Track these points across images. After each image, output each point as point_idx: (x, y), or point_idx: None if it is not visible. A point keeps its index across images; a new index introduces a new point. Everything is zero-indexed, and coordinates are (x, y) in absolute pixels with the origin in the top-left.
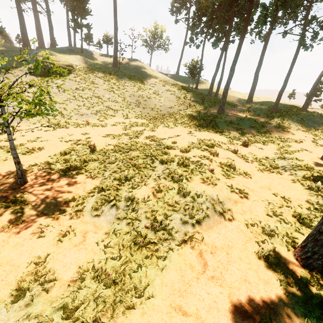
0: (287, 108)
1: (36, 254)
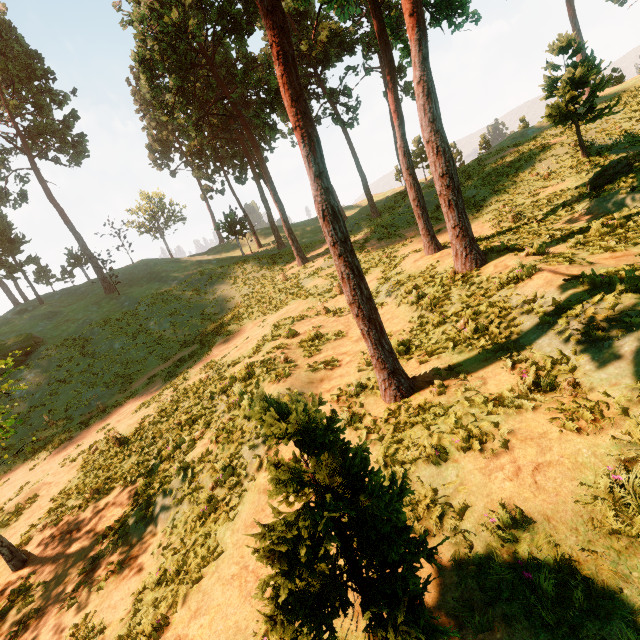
0: (391, 201)
1: (71, 626)
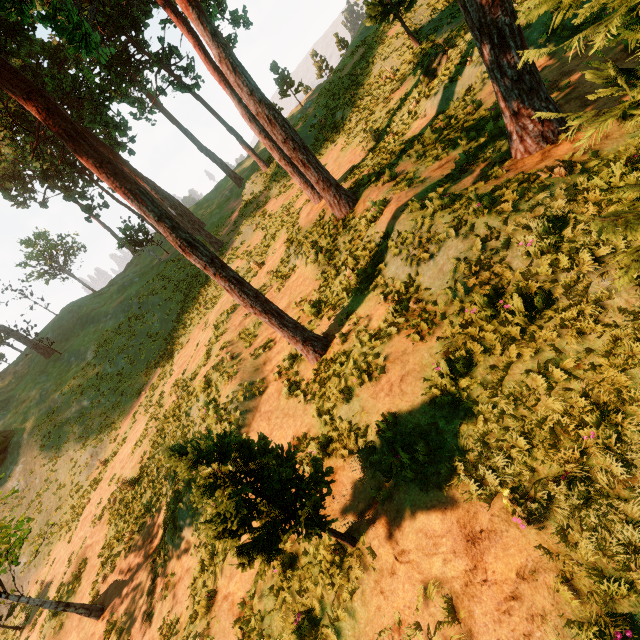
0: None
1: (157, 630)
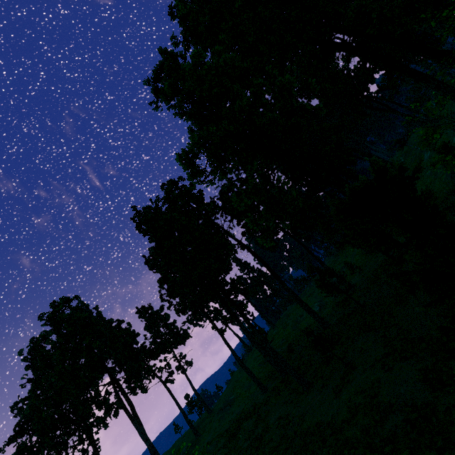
0: (200, 424)
1: None
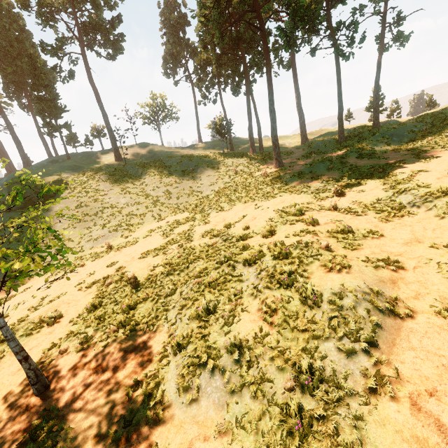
0: (355, 131)
1: None
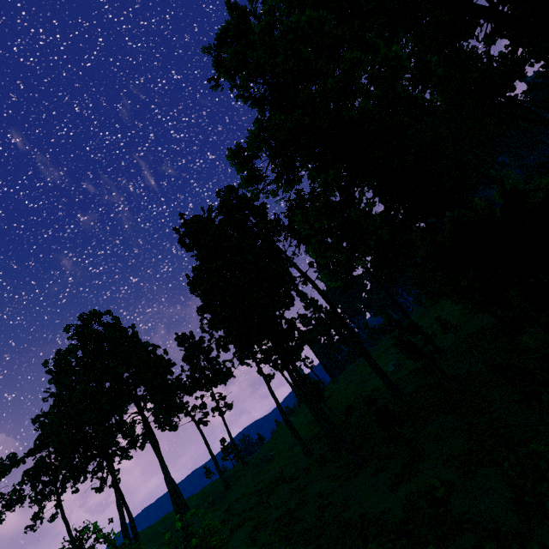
0: (232, 475)
1: None
